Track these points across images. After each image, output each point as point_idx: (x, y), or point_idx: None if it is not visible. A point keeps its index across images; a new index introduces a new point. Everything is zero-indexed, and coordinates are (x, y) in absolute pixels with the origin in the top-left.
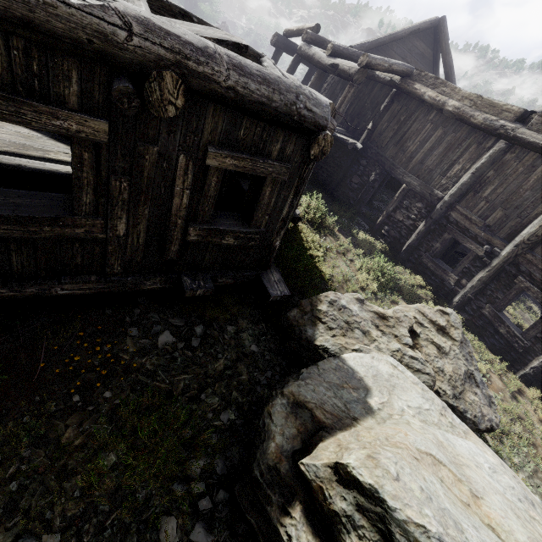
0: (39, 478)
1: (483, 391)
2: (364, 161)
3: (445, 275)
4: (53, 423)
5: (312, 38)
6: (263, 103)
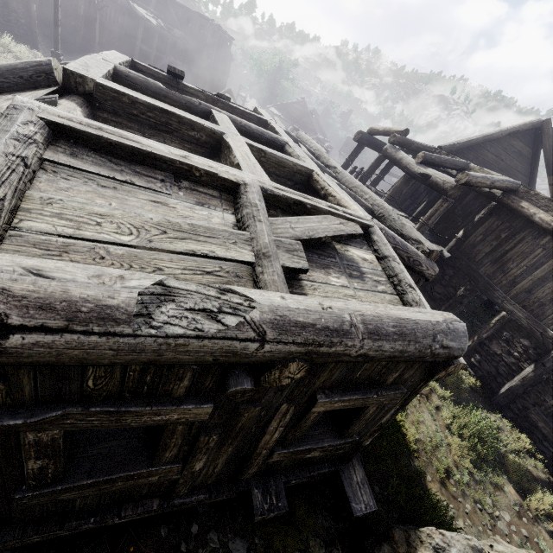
0: None
1: None
2: (451, 270)
3: None
4: None
5: (399, 141)
6: (394, 356)
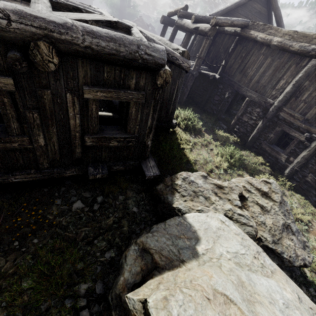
0: None
1: (298, 238)
2: (221, 85)
3: (278, 155)
4: None
5: (183, 14)
6: (114, 54)
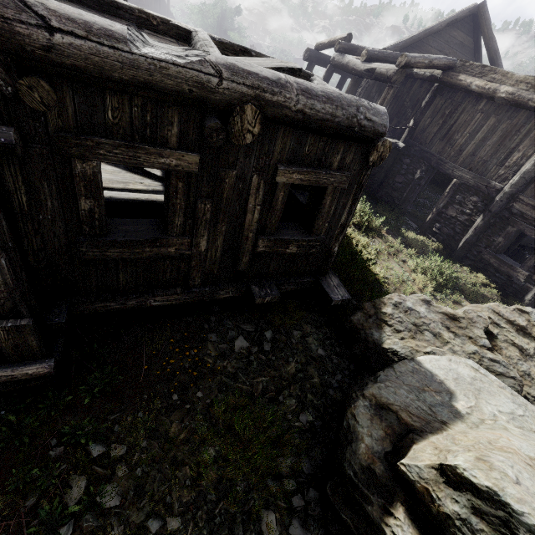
0: (156, 466)
1: None
2: (407, 159)
3: (512, 271)
4: (160, 419)
5: (344, 47)
6: (327, 120)
